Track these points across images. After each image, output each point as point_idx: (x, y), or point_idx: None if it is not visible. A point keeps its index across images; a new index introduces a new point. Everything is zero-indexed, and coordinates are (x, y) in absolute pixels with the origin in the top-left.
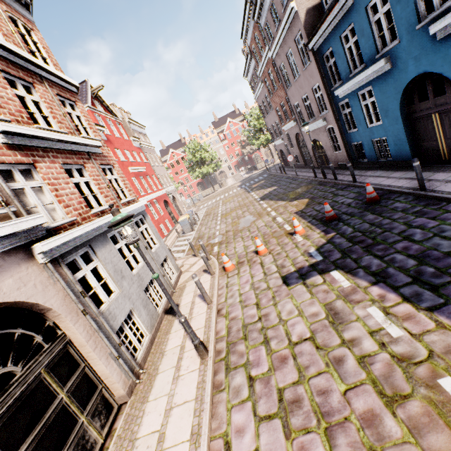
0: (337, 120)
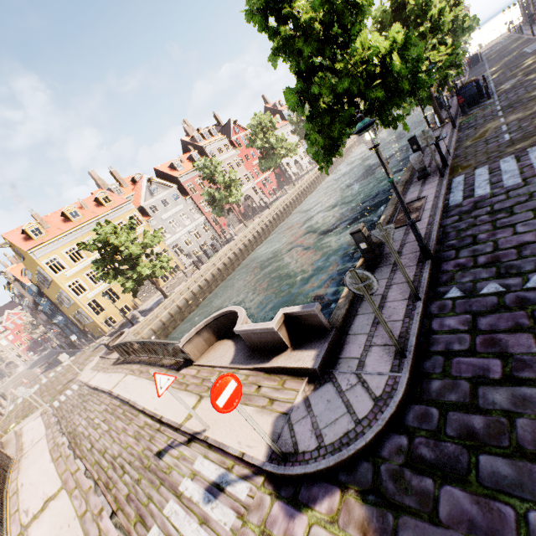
0: (61, 328)
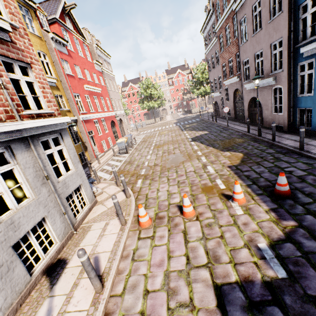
0: (290, 81)
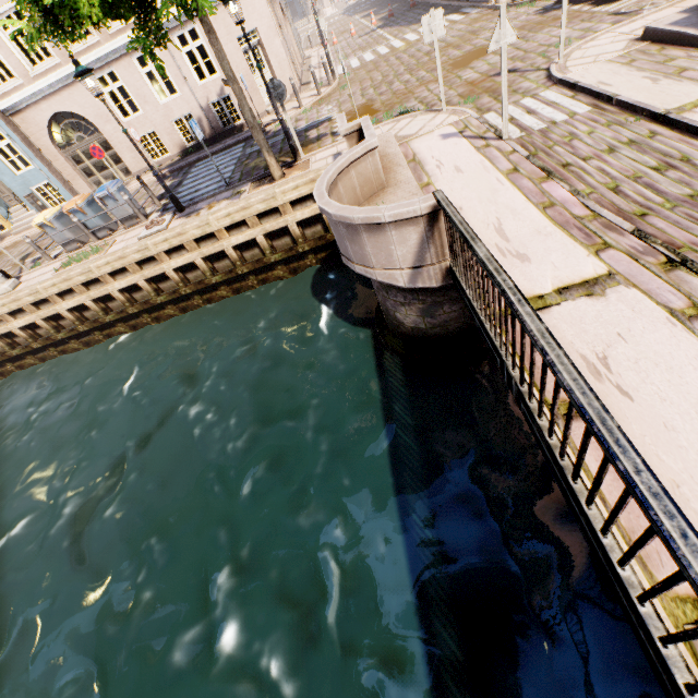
0: None
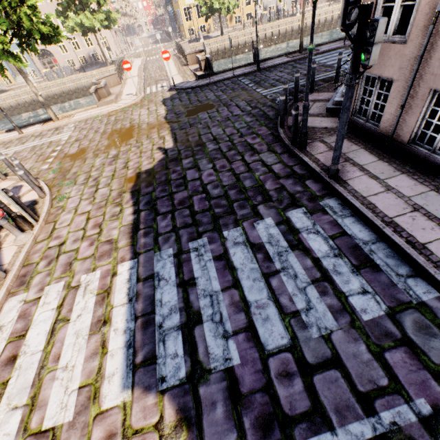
0: (170, 18)
